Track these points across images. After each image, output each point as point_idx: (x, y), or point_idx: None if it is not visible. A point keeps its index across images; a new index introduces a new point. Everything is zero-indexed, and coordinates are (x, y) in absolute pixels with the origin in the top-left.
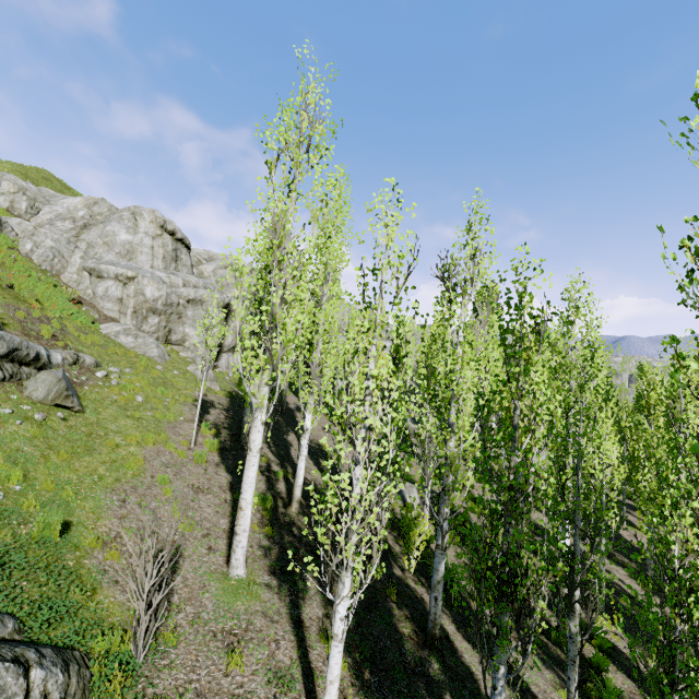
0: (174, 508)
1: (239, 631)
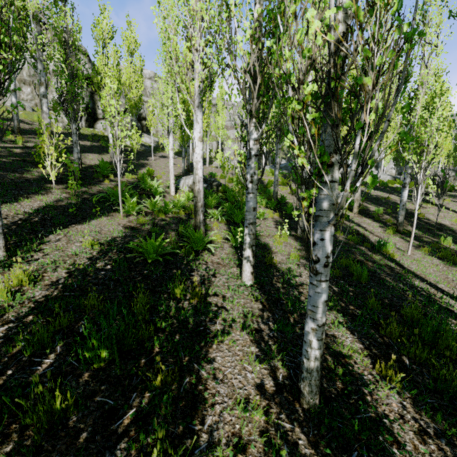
0: None
1: None
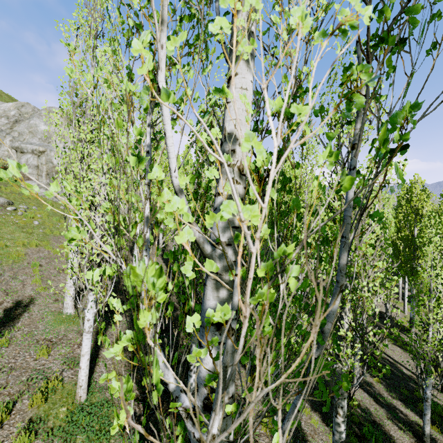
0: (36, 279)
1: (55, 340)
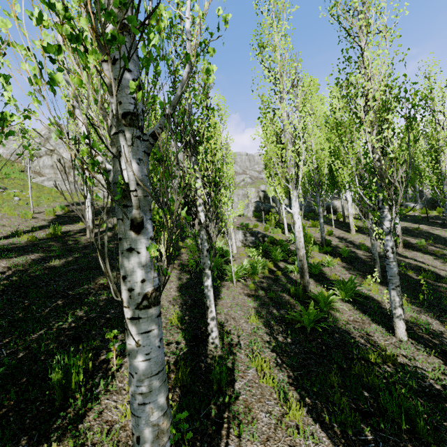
0: None
1: None
